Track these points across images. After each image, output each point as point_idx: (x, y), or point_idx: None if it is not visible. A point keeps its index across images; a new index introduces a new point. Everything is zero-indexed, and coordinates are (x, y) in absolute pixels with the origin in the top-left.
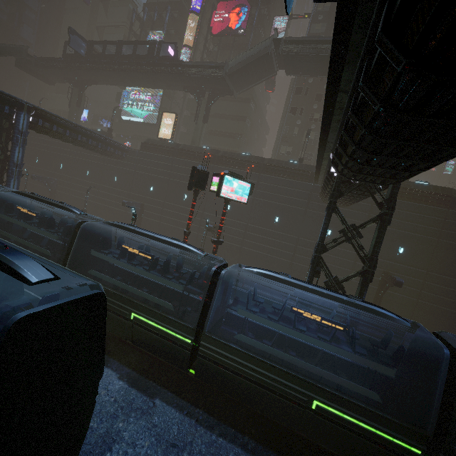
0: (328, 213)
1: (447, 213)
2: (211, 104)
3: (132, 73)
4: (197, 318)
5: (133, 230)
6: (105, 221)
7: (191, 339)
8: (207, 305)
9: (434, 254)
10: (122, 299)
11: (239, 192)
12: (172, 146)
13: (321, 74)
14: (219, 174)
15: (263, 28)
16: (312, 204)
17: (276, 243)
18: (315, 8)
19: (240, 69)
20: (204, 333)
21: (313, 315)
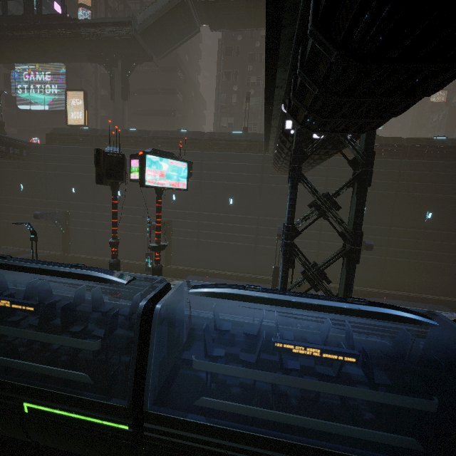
0: (292, 184)
1: (400, 164)
2: (128, 75)
3: (9, 41)
4: (129, 391)
5: (3, 265)
6: None
7: (127, 424)
8: (146, 359)
9: (394, 208)
10: (1, 385)
11: (173, 175)
12: (87, 133)
13: (250, 26)
14: (137, 155)
15: None
16: (266, 178)
17: (236, 228)
18: None
19: (153, 25)
20: (146, 411)
21: (309, 349)
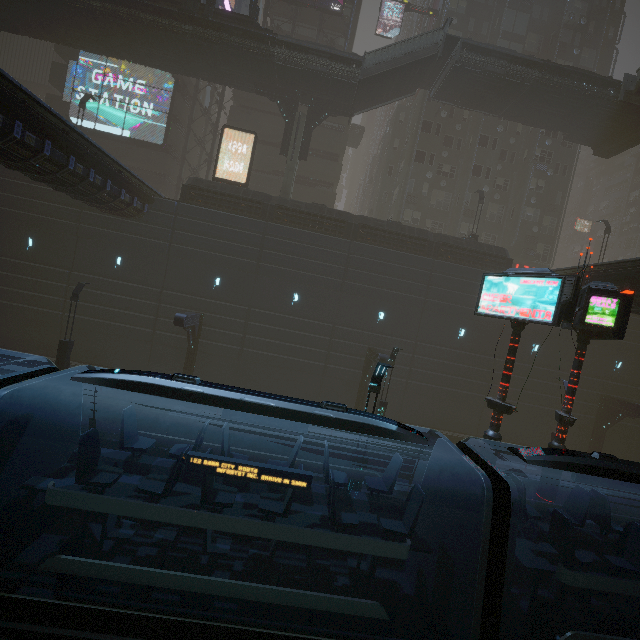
0: None
1: None
2: (314, 126)
3: (139, 27)
4: None
5: (632, 475)
6: (533, 458)
7: None
8: None
9: None
10: None
11: None
12: (257, 198)
13: (485, 109)
14: (614, 293)
15: (357, 13)
16: None
17: (464, 370)
18: (448, 4)
19: (382, 74)
20: None
21: None
